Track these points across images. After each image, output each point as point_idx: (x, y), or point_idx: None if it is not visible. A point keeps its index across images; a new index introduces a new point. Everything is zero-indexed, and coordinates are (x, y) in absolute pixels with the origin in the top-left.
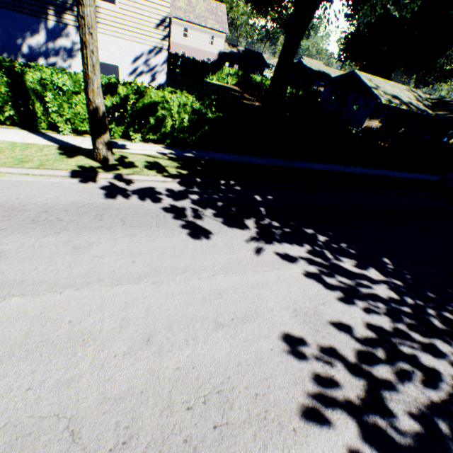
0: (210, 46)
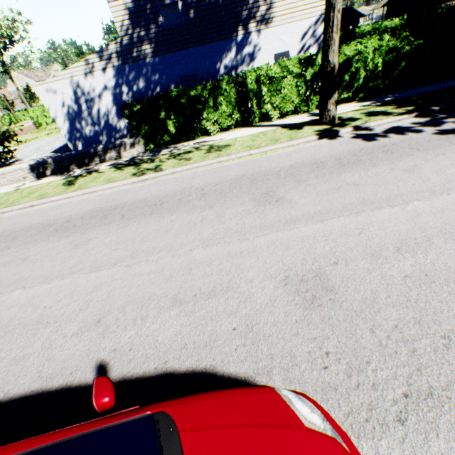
0: None
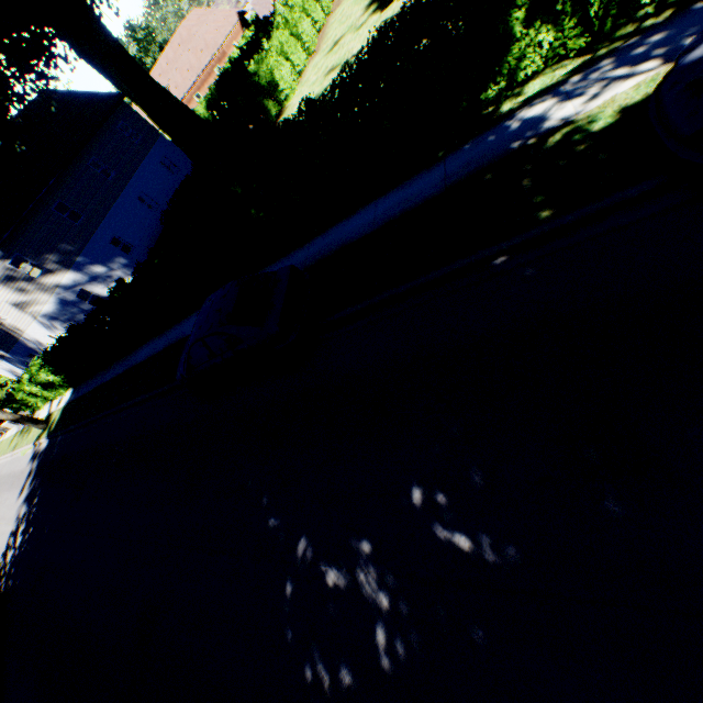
0: None
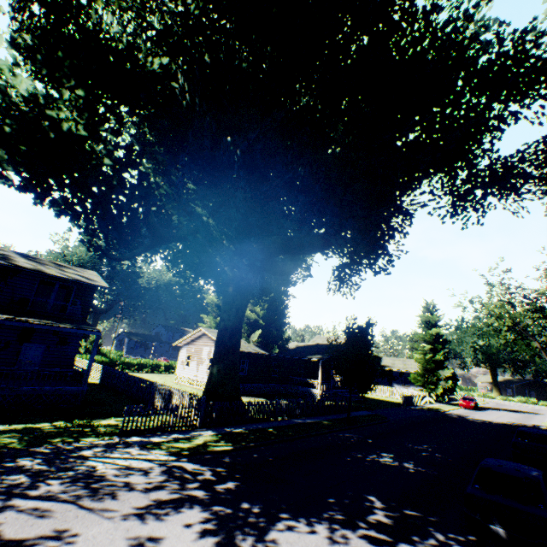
0: None
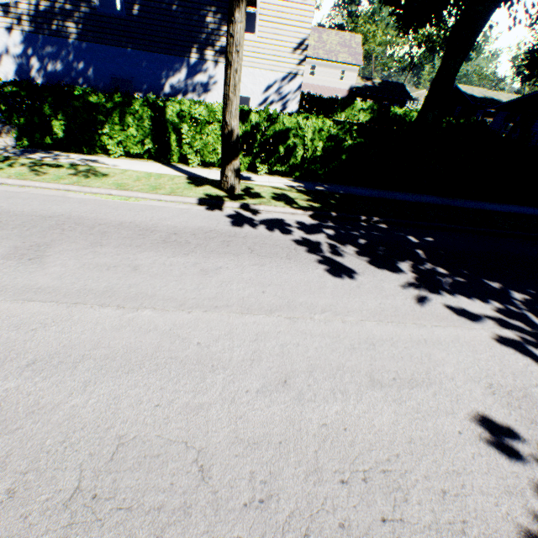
0: (339, 82)
